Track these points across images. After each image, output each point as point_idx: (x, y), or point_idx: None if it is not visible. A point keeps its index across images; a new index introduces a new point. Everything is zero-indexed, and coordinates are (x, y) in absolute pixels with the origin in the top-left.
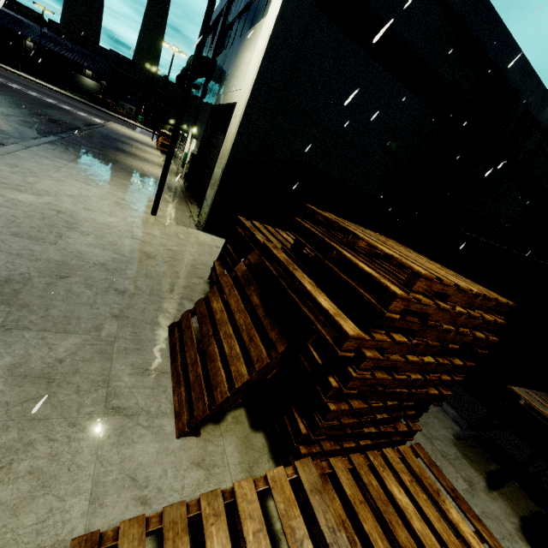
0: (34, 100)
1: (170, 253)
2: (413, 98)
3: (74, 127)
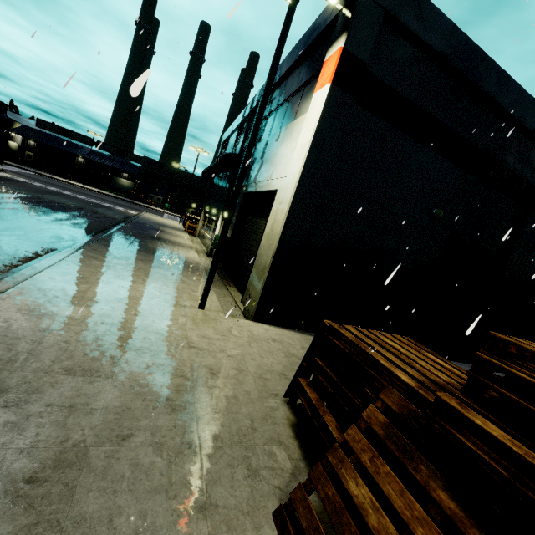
0: (82, 202)
1: (232, 362)
2: (452, 167)
3: (114, 221)
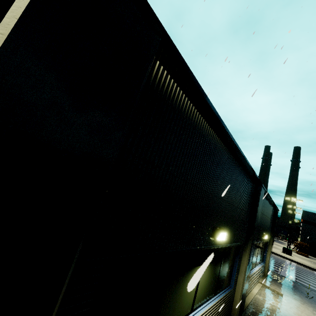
0: None
1: None
2: None
3: None
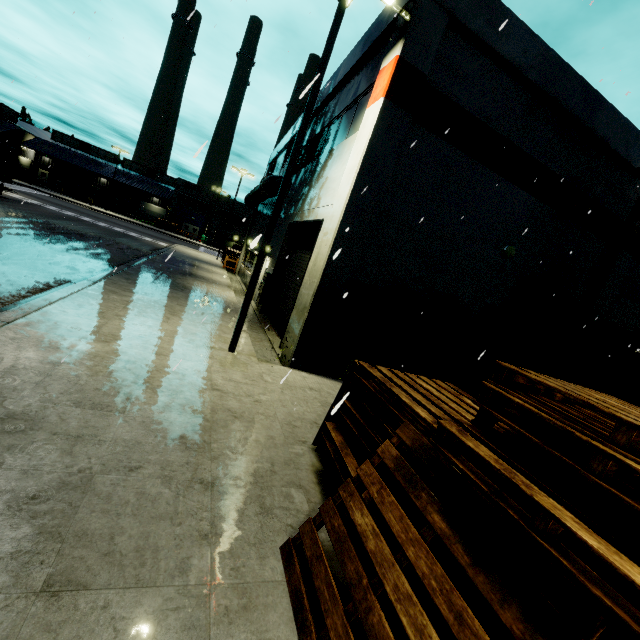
0: (103, 231)
1: (259, 407)
2: (528, 197)
3: (140, 253)
